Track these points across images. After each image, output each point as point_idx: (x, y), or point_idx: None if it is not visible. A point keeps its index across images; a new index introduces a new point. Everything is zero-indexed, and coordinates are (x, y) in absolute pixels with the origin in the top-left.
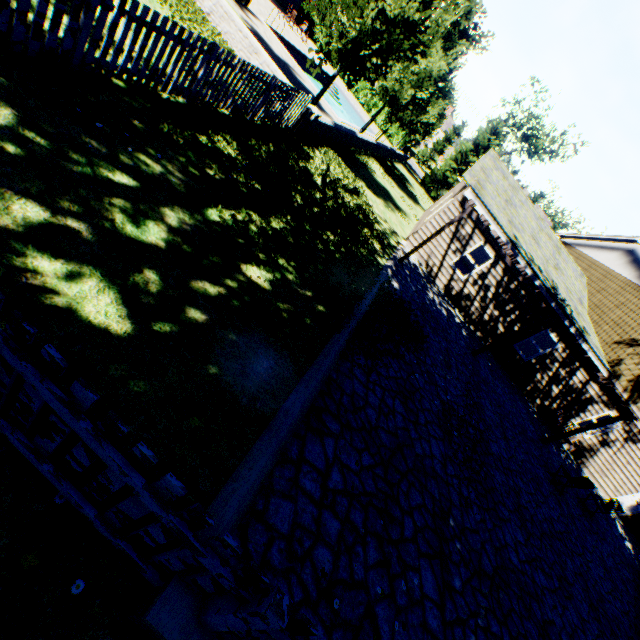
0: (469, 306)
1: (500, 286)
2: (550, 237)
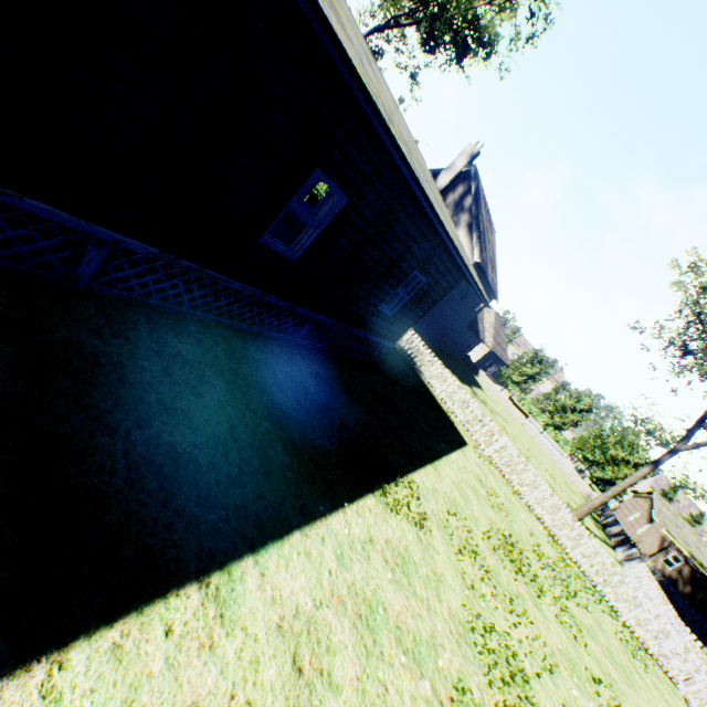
0: (675, 583)
1: (689, 575)
2: (705, 545)
